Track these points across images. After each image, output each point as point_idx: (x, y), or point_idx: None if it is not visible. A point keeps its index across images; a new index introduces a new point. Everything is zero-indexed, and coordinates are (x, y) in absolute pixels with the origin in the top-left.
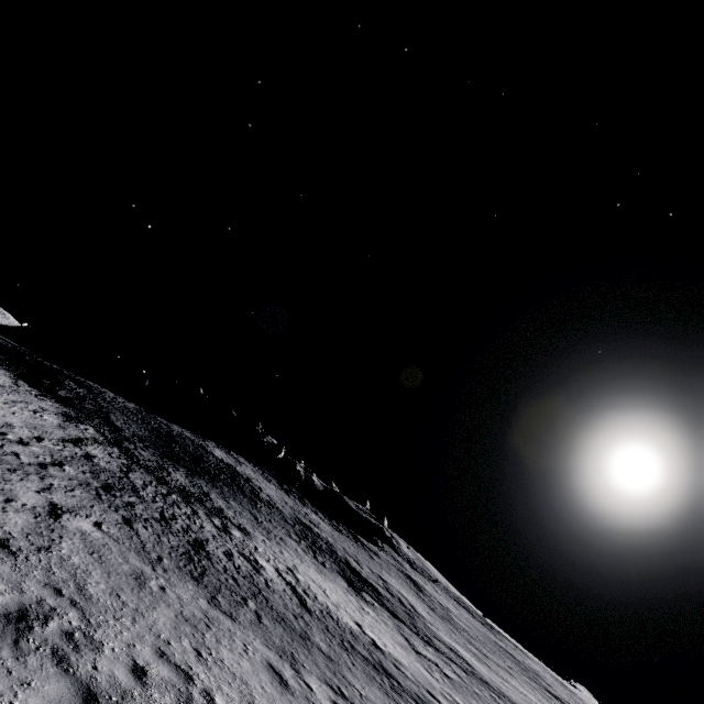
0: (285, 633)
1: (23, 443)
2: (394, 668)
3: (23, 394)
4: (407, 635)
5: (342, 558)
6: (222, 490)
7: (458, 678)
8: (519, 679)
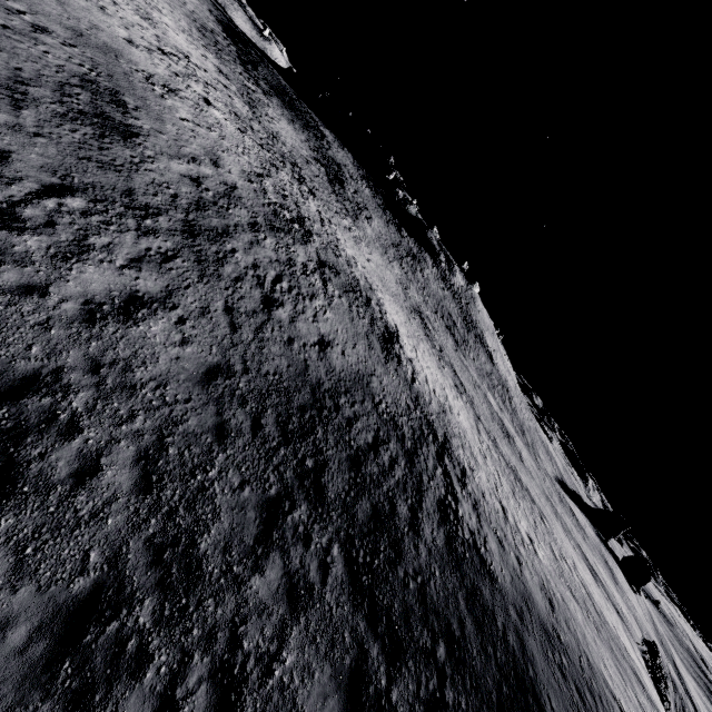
0: (215, 52)
1: (185, 4)
2: (263, 112)
3: (211, 21)
4: (317, 170)
5: (342, 178)
6: (289, 111)
7: (316, 173)
8: (416, 289)
